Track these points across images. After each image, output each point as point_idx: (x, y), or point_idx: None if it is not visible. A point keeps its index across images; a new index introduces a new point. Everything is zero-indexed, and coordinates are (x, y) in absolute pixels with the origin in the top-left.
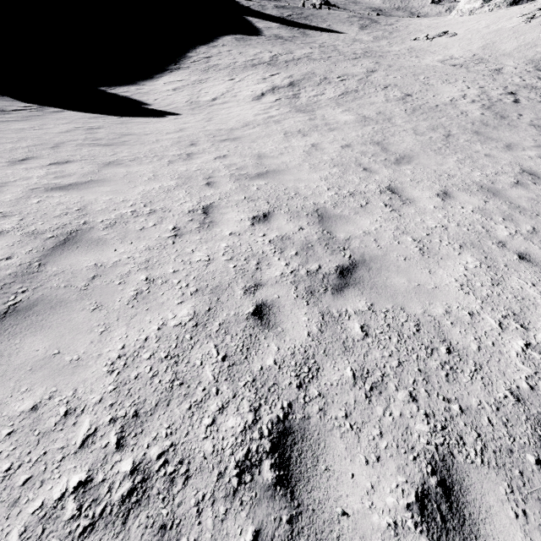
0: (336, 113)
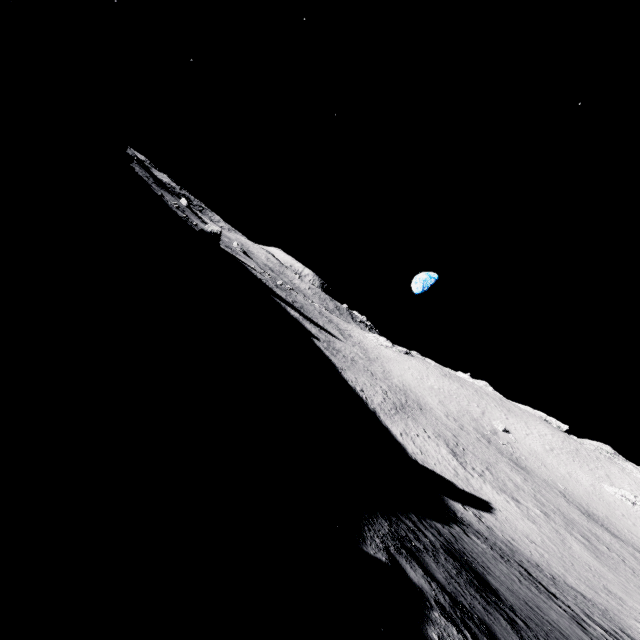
0: (528, 505)
